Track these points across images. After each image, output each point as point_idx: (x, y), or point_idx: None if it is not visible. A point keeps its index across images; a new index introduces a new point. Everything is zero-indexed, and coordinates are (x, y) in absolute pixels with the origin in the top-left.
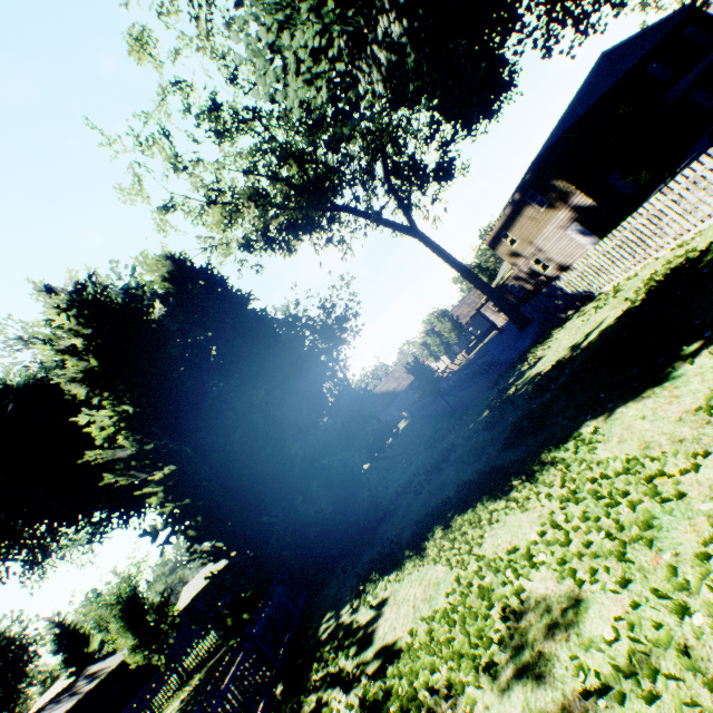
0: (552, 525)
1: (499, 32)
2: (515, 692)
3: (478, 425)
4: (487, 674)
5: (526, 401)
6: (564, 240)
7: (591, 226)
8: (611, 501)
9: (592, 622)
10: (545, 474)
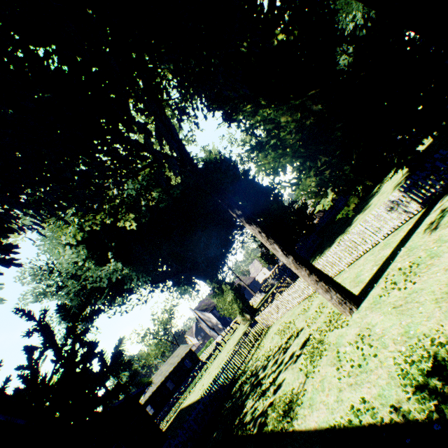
0: None
1: None
2: None
3: None
4: None
5: None
6: None
7: None
8: None
9: None
10: None
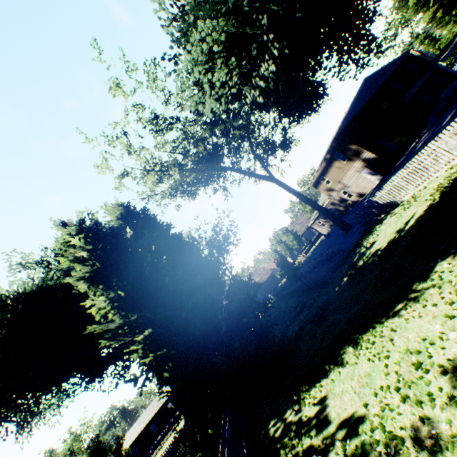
0: (449, 317)
1: (311, 70)
2: None
3: (343, 286)
4: (449, 405)
5: (377, 265)
6: (360, 178)
7: (375, 169)
8: None
9: None
10: (422, 295)
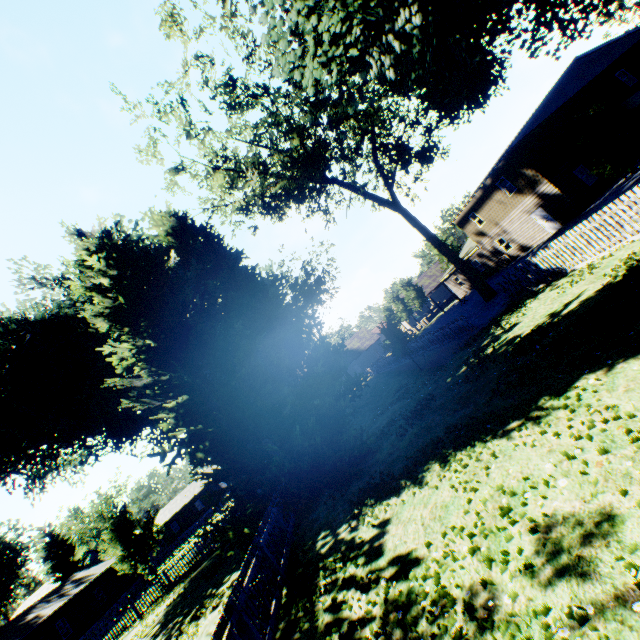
0: (568, 457)
1: (489, 32)
2: (559, 587)
3: (457, 379)
4: (523, 574)
5: (508, 359)
6: (528, 223)
7: (554, 213)
8: (631, 437)
9: (631, 531)
10: (547, 417)
